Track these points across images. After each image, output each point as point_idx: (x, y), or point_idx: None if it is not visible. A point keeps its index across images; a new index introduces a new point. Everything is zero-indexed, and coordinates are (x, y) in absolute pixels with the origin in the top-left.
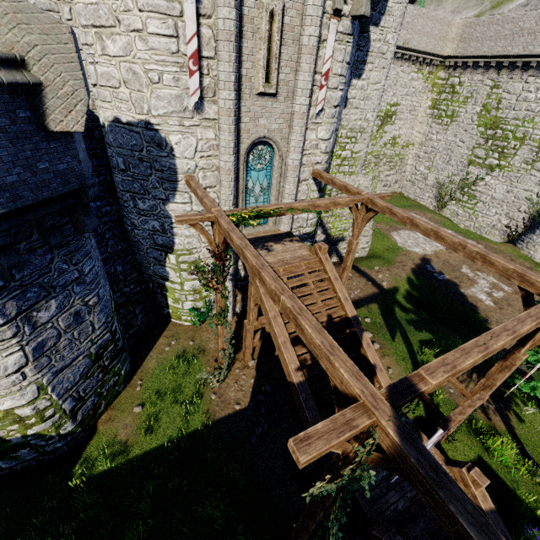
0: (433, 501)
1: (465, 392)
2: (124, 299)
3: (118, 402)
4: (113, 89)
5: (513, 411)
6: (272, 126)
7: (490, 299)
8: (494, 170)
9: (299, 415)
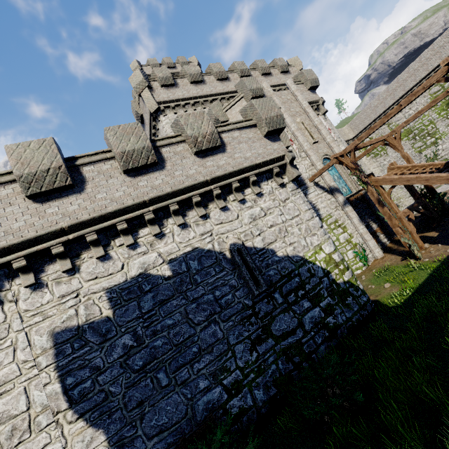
0: None
1: None
2: None
3: (370, 293)
4: None
5: None
6: (324, 151)
7: None
8: (437, 142)
9: None
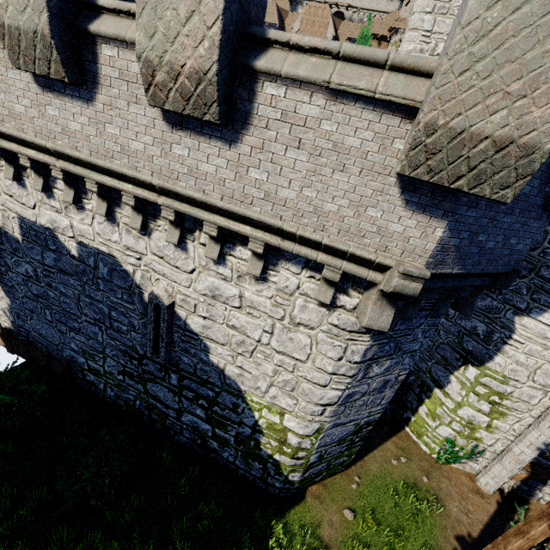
0: None
1: None
2: None
3: (331, 483)
4: None
5: None
6: None
7: None
8: None
9: None
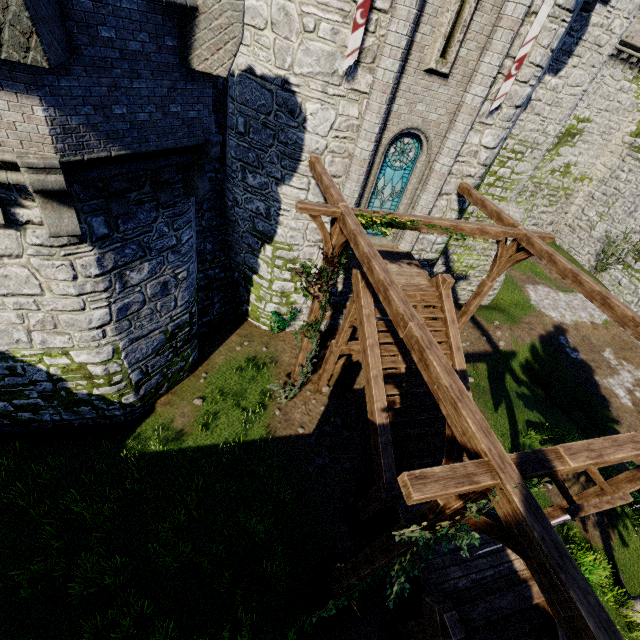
0: (548, 581)
1: (605, 486)
2: (206, 283)
3: (179, 389)
4: (256, 29)
5: (618, 531)
6: (430, 116)
7: (630, 397)
8: None
9: (366, 459)
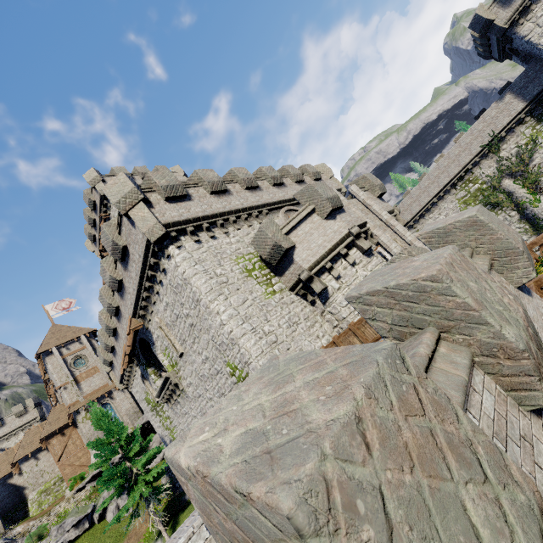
0: None
1: None
2: None
3: None
4: None
5: None
6: None
7: None
8: None
9: None
